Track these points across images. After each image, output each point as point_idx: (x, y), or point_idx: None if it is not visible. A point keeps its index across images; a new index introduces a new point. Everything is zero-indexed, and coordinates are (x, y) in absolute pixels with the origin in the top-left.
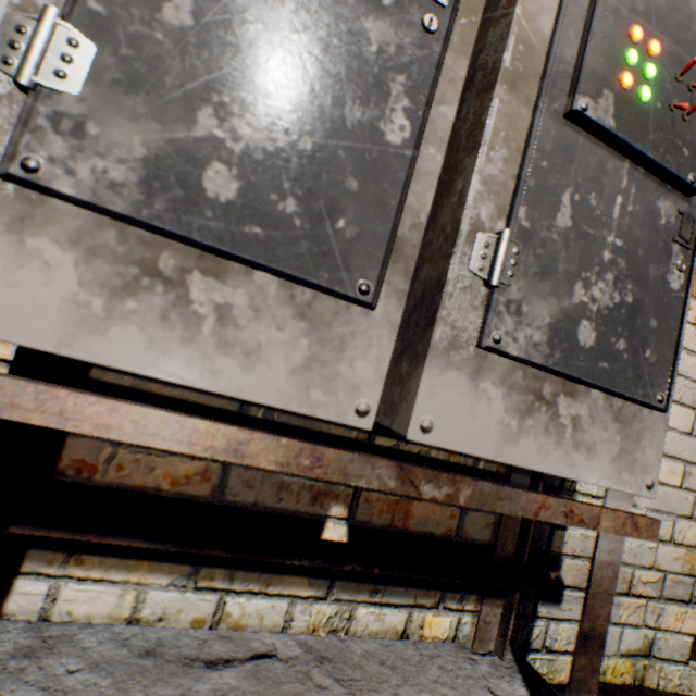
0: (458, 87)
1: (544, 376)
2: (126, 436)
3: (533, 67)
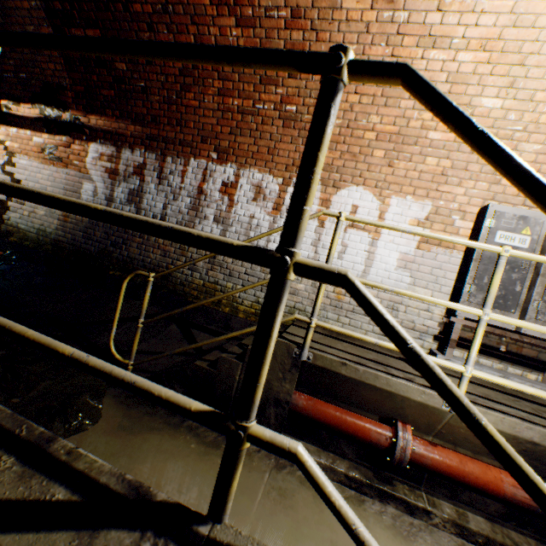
0: (529, 278)
1: None
2: None
3: None
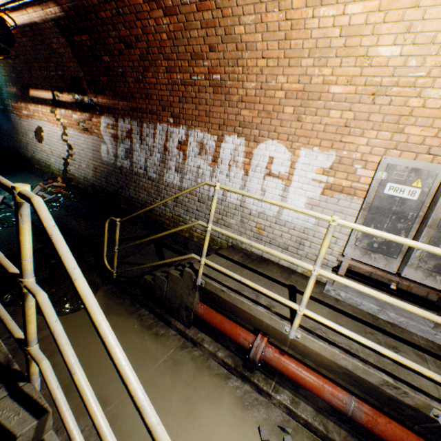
0: (415, 229)
1: (432, 272)
2: (363, 268)
3: (435, 223)
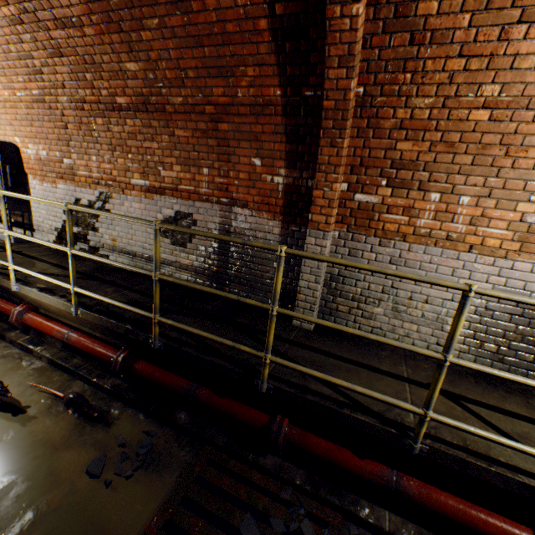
0: None
1: None
2: None
3: None
